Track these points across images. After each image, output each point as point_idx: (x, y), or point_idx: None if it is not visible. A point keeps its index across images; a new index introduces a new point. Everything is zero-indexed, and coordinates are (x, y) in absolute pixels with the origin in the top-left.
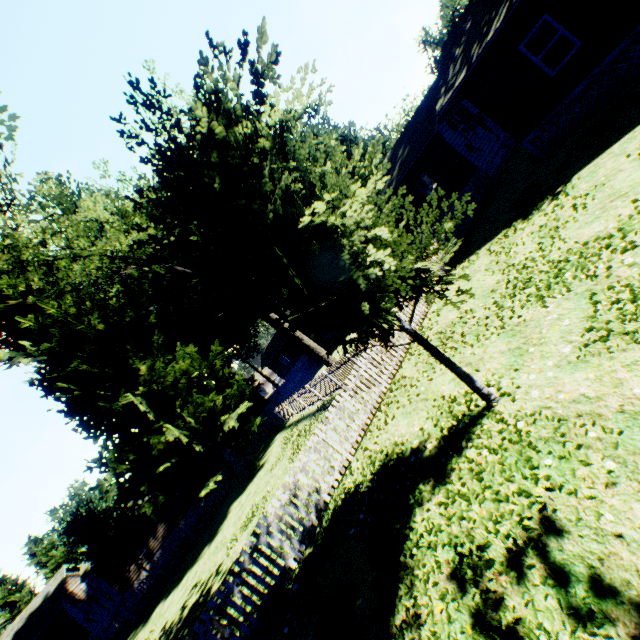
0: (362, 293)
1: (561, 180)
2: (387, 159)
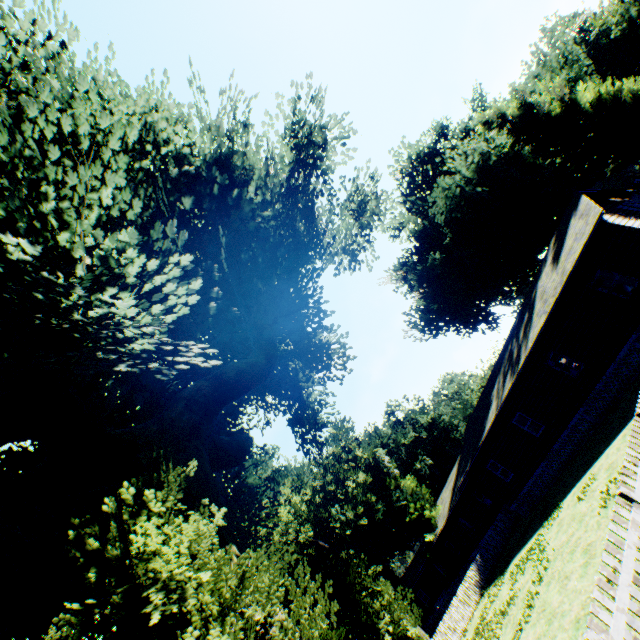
0: (394, 639)
1: (511, 557)
2: (457, 462)
